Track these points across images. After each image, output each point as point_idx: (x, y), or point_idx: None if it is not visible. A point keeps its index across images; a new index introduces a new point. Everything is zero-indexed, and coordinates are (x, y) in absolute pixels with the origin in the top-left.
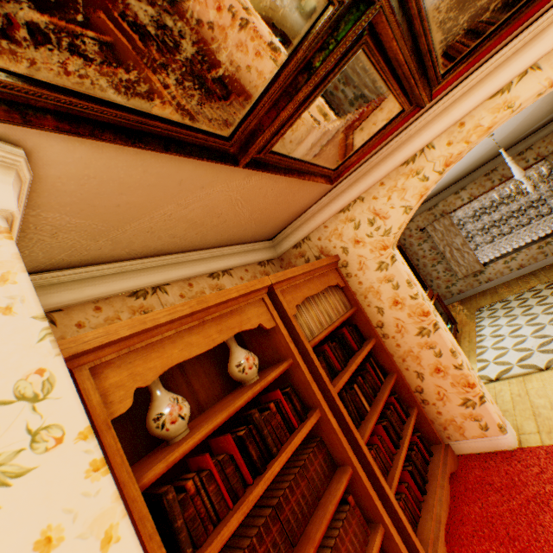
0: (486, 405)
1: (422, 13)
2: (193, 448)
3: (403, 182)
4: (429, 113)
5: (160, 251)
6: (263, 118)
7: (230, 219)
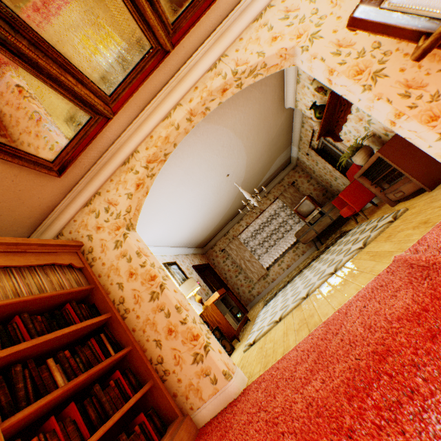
0: (210, 354)
1: (20, 20)
2: None
3: (124, 177)
4: (129, 129)
5: None
6: None
7: None
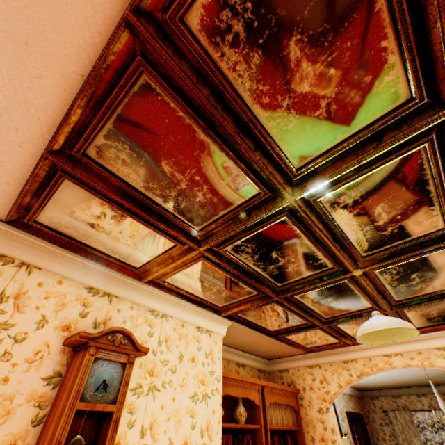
0: None
1: (337, 328)
2: (223, 426)
3: (340, 370)
4: (356, 346)
5: (227, 343)
6: (284, 331)
7: (257, 345)
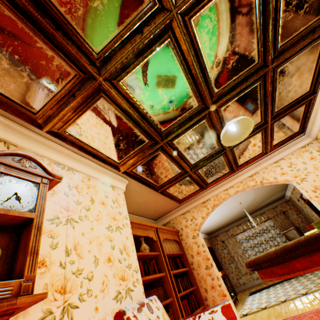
0: None
1: (199, 174)
2: None
3: (202, 208)
4: (208, 191)
5: None
6: (166, 184)
7: (148, 206)
